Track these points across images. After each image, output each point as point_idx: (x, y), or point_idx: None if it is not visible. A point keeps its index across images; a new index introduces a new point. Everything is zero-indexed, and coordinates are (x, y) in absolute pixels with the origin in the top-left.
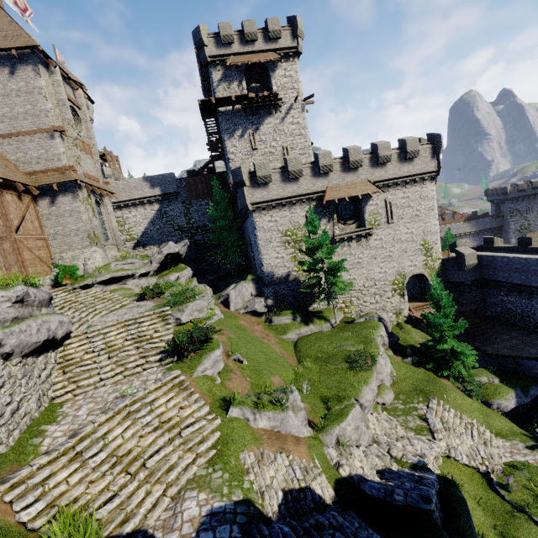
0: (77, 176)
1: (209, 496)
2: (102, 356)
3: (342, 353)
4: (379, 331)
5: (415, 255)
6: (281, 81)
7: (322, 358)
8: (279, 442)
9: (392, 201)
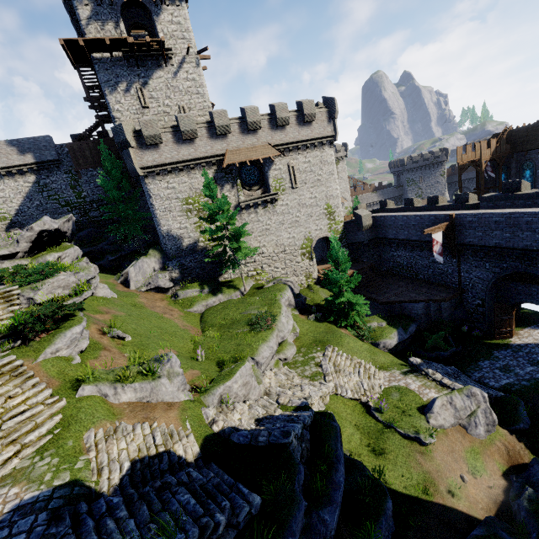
0: None
1: (23, 489)
2: None
3: (246, 317)
4: (285, 293)
5: (320, 219)
6: (168, 27)
7: (226, 325)
8: (144, 412)
9: (295, 165)
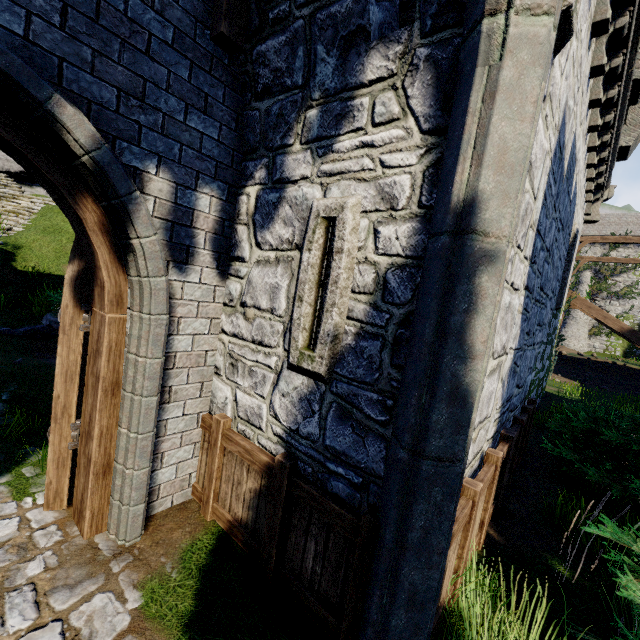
0: None
1: None
2: None
3: None
4: None
5: None
6: None
7: None
8: None
9: None
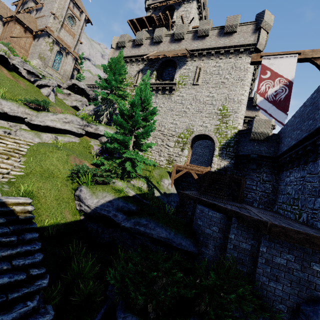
0: (49, 31)
1: None
2: None
3: None
4: (100, 125)
5: (209, 117)
6: (180, 13)
7: None
8: None
9: (203, 68)
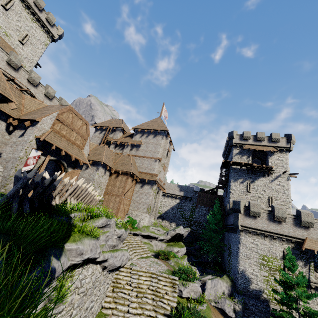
0: (157, 179)
1: None
2: (133, 291)
3: None
4: None
5: None
6: (274, 161)
7: None
8: None
9: None
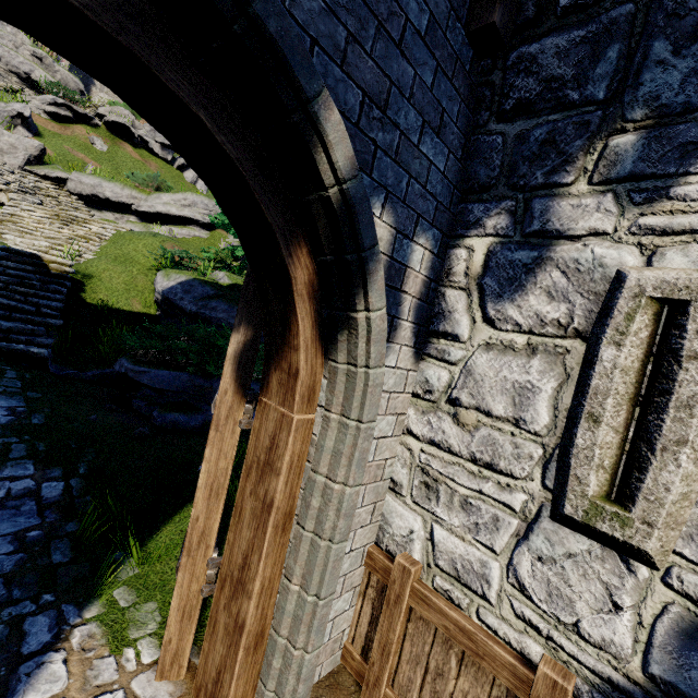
0: None
1: None
2: None
3: None
4: None
5: None
6: None
7: None
8: None
9: None
